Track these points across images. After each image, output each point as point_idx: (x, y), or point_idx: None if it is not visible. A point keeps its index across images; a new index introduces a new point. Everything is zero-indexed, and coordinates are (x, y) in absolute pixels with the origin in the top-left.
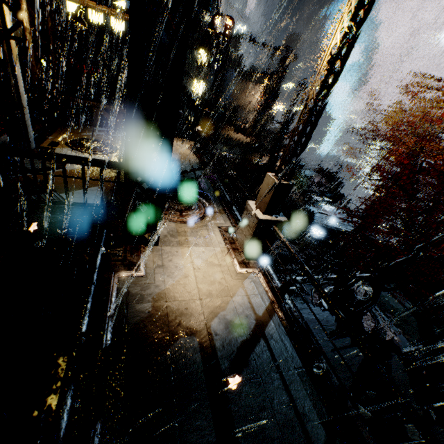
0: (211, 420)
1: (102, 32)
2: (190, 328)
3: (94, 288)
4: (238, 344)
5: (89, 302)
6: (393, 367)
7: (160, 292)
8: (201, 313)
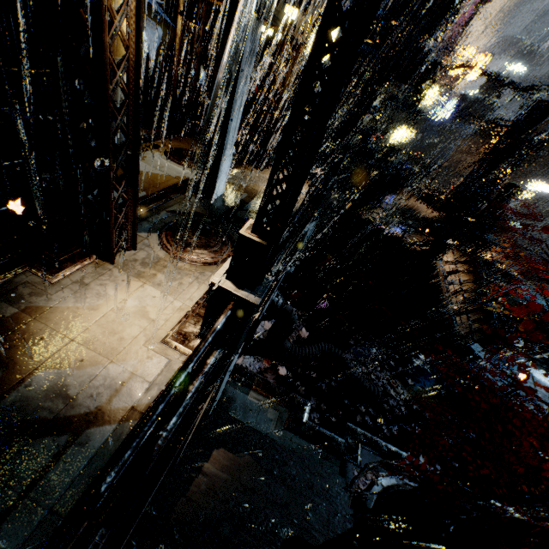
0: None
1: None
2: (13, 359)
3: None
4: (33, 417)
5: None
6: None
7: (43, 306)
8: (49, 353)
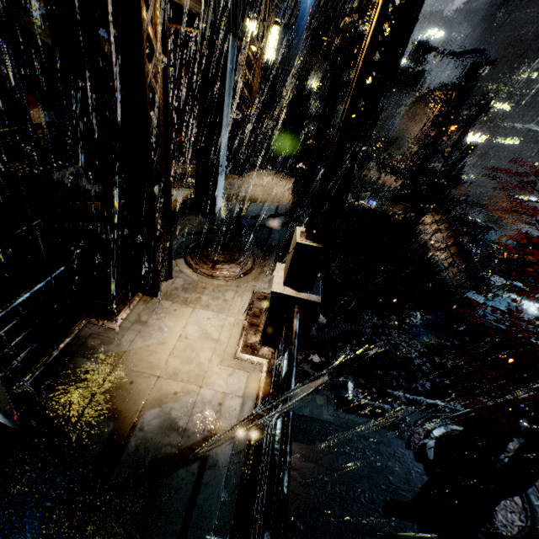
0: (46, 538)
1: None
2: (116, 408)
3: None
4: (159, 455)
5: None
6: None
7: (118, 353)
8: (144, 394)
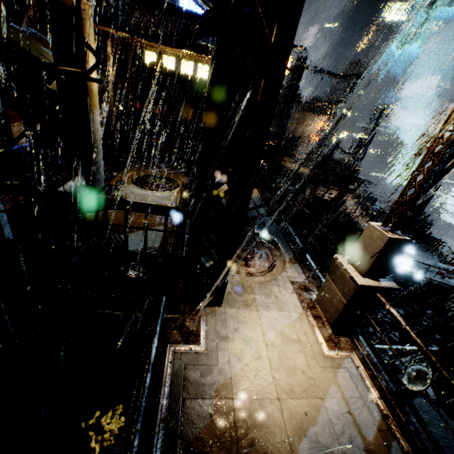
0: None
1: (172, 77)
2: None
3: (145, 404)
4: None
5: (137, 435)
6: None
7: (225, 381)
8: (282, 426)
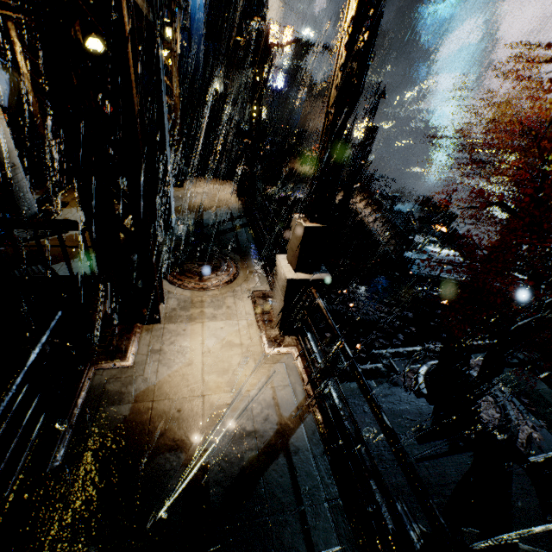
0: None
1: None
2: (178, 439)
3: (9, 397)
4: (244, 462)
5: None
6: (513, 487)
7: (148, 388)
8: (199, 416)
